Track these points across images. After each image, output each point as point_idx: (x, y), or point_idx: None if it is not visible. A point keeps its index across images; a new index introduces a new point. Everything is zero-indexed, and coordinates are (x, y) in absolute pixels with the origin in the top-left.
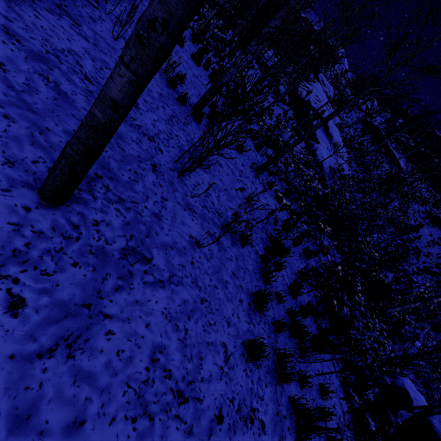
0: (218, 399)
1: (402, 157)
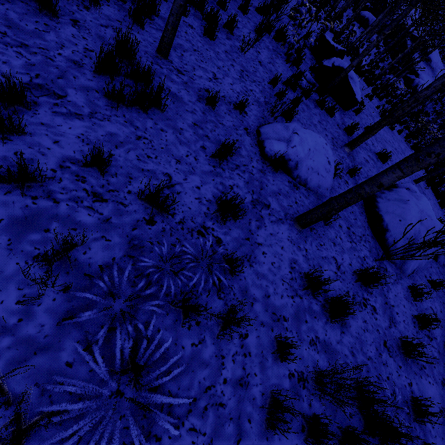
0: None
1: None
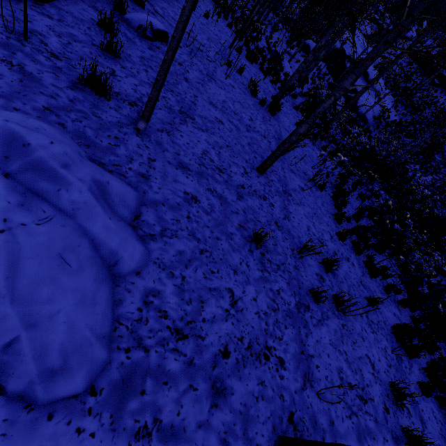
0: (333, 248)
1: None
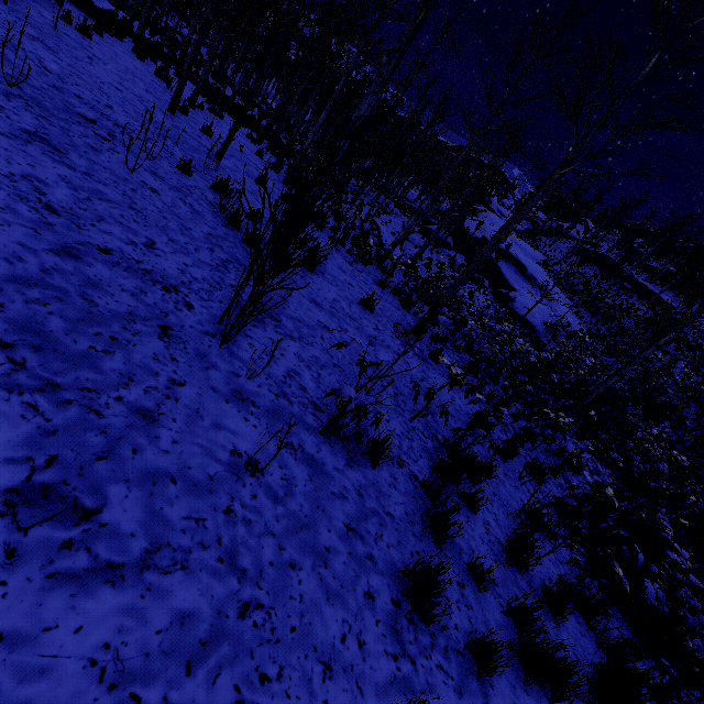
0: None
1: (665, 289)
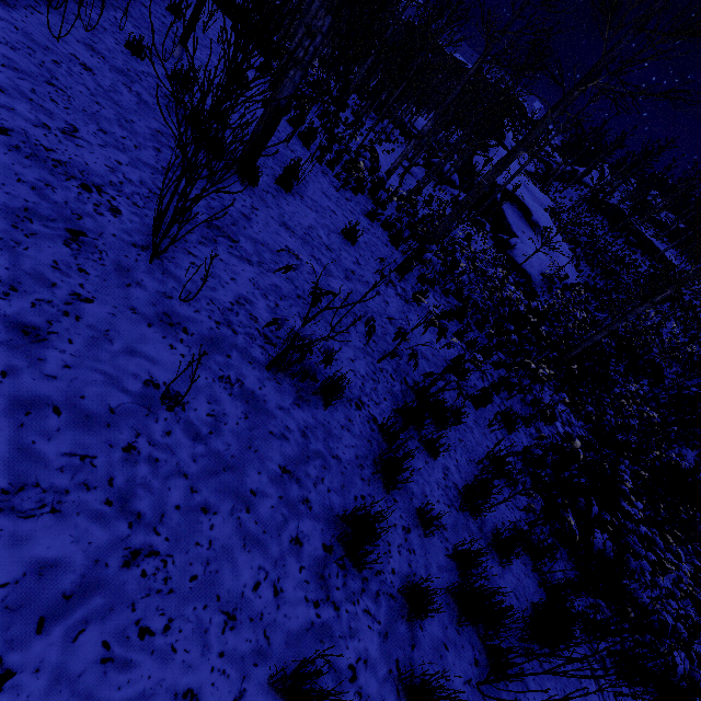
0: None
1: (670, 247)
